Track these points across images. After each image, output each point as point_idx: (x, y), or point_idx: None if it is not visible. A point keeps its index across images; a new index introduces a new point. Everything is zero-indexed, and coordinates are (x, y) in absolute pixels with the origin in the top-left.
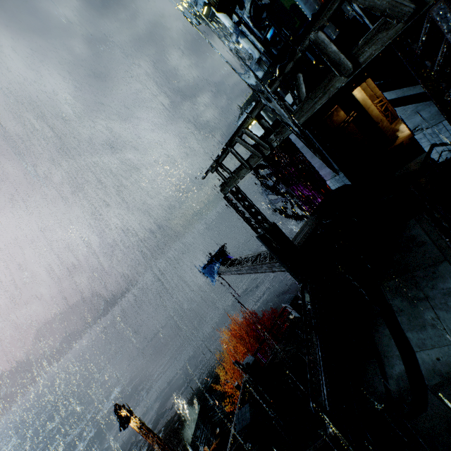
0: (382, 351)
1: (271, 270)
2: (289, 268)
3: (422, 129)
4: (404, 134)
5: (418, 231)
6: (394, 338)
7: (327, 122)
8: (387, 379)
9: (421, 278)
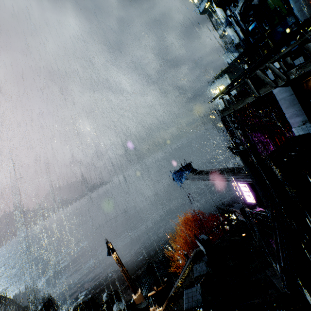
0: None
1: (237, 180)
2: (256, 179)
3: None
4: None
5: None
6: None
7: (303, 86)
8: None
9: None
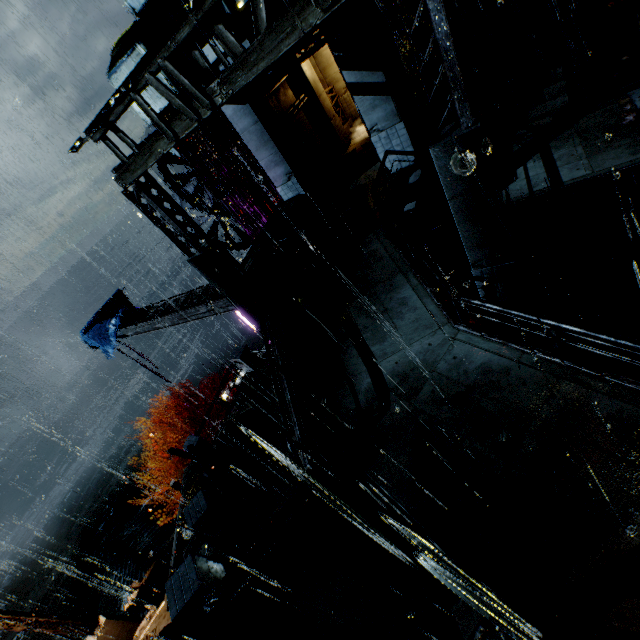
0: (351, 372)
1: (214, 312)
2: (240, 303)
3: (378, 130)
4: (357, 140)
5: (377, 246)
6: (361, 356)
7: (273, 101)
8: (358, 396)
9: (382, 293)
